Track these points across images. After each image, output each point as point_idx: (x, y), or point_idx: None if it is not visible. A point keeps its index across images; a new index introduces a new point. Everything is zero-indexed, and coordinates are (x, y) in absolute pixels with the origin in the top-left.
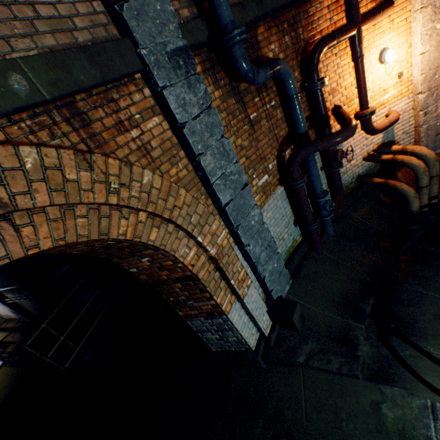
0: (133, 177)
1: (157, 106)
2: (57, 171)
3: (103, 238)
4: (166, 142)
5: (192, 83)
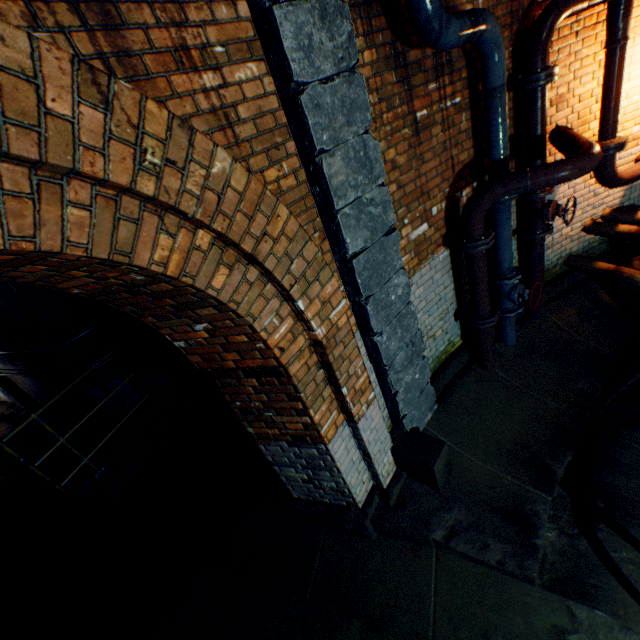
0: (194, 155)
1: (259, 43)
2: (25, 84)
3: (119, 262)
4: (265, 116)
5: (328, 12)
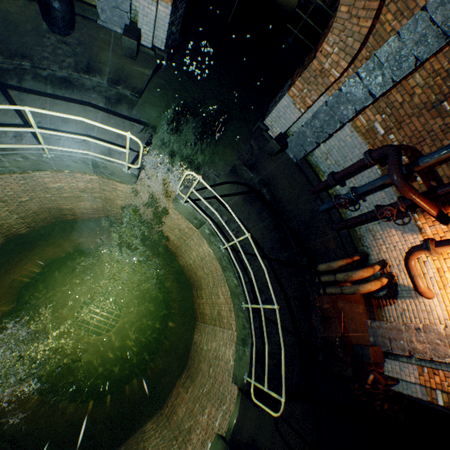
0: None
1: None
2: None
3: None
4: (413, 2)
5: None
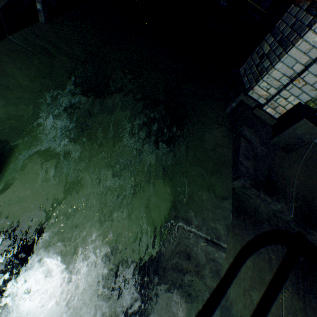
0: None
1: None
2: None
3: None
4: None
5: None
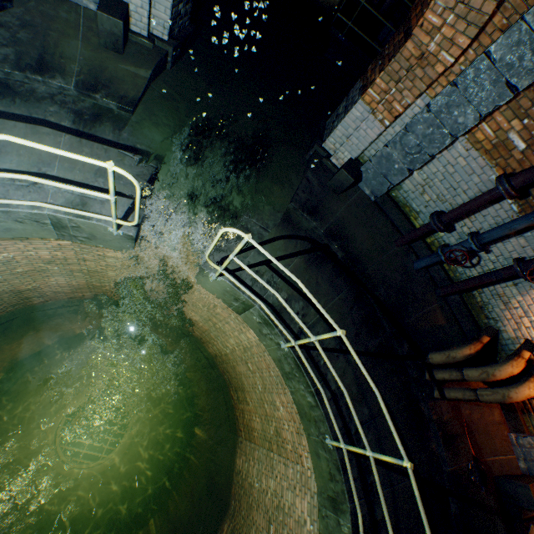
0: None
1: None
2: None
3: None
4: None
5: None
